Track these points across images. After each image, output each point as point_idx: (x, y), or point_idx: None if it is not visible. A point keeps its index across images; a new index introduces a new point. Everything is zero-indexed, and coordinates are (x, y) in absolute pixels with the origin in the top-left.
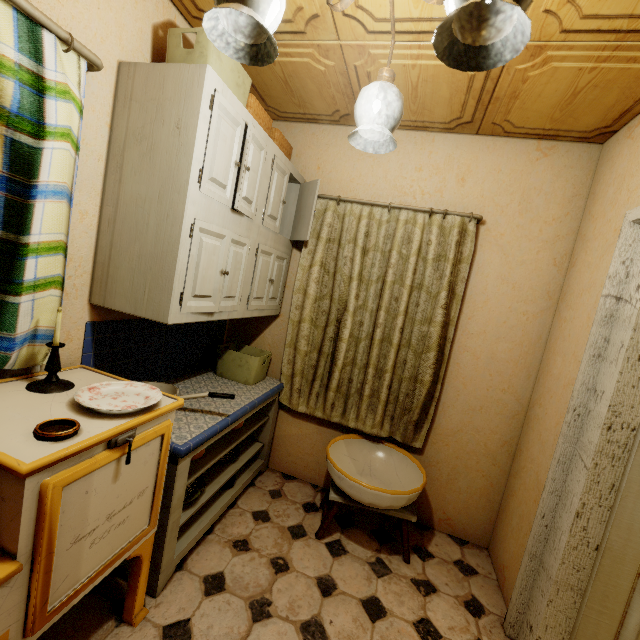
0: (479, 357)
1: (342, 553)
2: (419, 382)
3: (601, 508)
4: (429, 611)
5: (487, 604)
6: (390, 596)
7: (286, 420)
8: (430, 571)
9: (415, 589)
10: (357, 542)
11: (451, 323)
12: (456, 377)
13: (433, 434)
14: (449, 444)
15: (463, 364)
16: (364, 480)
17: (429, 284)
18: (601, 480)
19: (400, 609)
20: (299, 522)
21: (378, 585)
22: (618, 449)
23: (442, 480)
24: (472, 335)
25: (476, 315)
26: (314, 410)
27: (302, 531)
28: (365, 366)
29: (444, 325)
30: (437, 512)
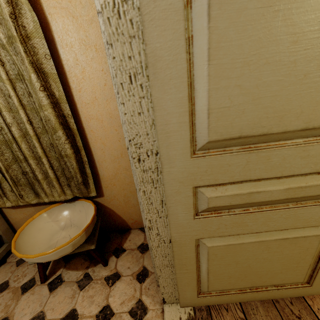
0: (102, 120)
1: (59, 285)
2: (65, 157)
3: (161, 218)
4: (110, 297)
5: (151, 268)
6: (85, 302)
7: (11, 212)
8: (120, 263)
9: (105, 284)
10: (74, 269)
11: (61, 101)
12: (96, 140)
13: (103, 182)
14: (115, 184)
15: (95, 129)
16: (63, 233)
17: (22, 71)
18: (153, 201)
19: (89, 309)
20: (32, 276)
21: (79, 297)
22: (153, 174)
23: (122, 204)
24: (89, 104)
25: (82, 86)
26: (17, 201)
27: (32, 283)
28: (25, 160)
29: (54, 105)
30: (128, 221)
